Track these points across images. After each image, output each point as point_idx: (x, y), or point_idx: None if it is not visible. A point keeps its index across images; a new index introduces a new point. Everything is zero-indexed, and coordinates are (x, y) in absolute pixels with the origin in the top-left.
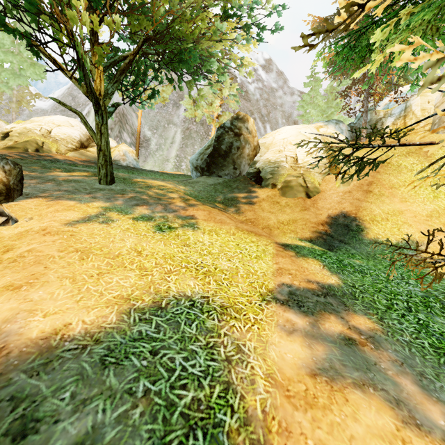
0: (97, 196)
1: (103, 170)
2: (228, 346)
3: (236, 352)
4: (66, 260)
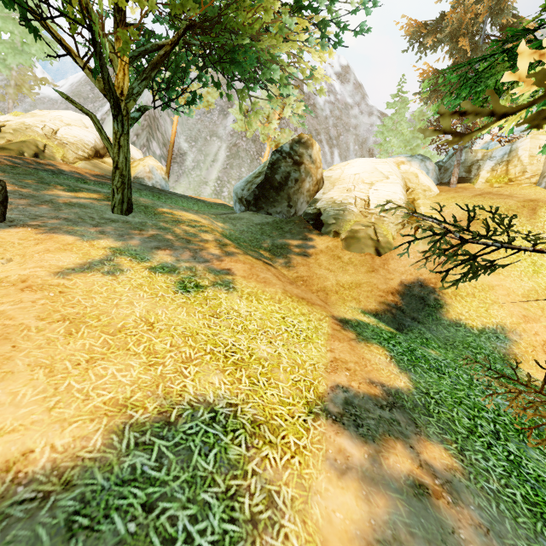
0: (107, 230)
1: (119, 194)
2: (256, 495)
3: (266, 506)
4: (46, 335)
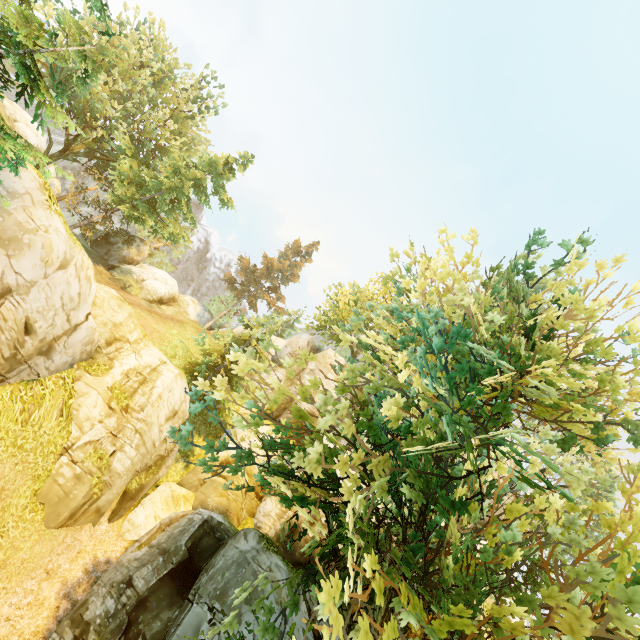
0: None
1: None
2: None
3: None
4: None
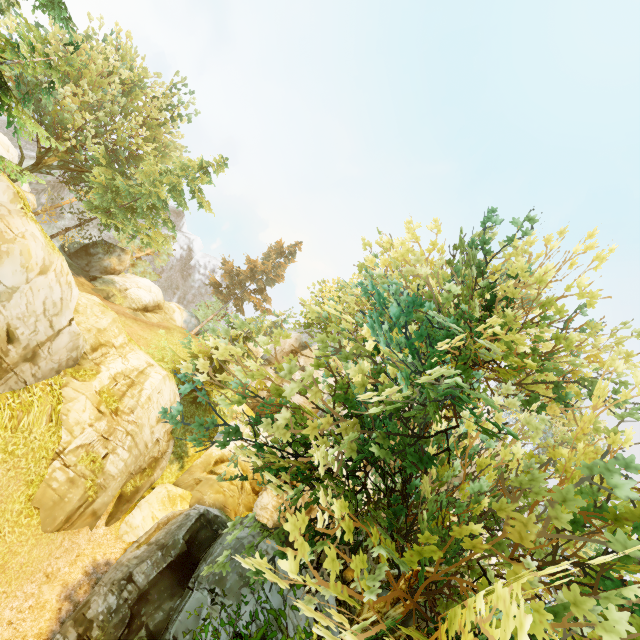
0: None
1: None
2: None
3: None
4: None
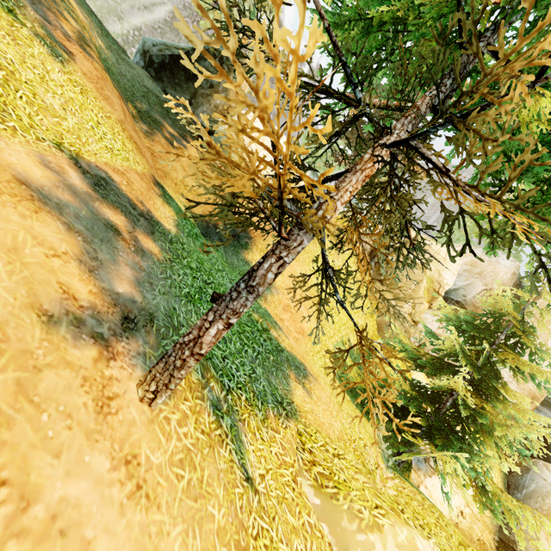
0: None
1: None
2: None
3: None
4: None
